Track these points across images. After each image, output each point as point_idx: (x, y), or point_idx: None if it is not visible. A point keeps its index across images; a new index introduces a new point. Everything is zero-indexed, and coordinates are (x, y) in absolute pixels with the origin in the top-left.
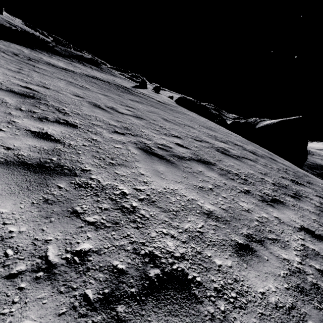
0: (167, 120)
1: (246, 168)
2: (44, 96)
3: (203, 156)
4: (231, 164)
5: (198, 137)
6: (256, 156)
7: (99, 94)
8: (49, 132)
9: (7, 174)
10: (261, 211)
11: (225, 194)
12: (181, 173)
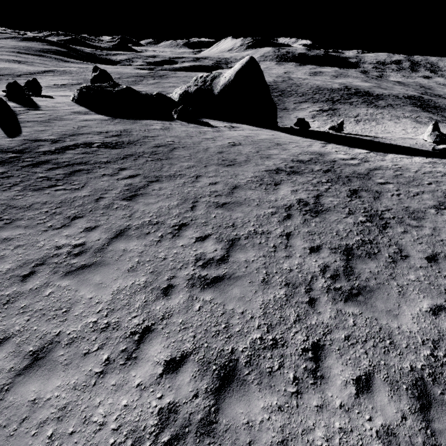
0: (225, 206)
1: (345, 220)
2: (210, 350)
3: (333, 244)
4: (342, 228)
5: (277, 208)
6: (304, 177)
7: (117, 242)
8: (351, 377)
9: (440, 422)
10: (417, 272)
11: (403, 280)
12: (382, 292)
